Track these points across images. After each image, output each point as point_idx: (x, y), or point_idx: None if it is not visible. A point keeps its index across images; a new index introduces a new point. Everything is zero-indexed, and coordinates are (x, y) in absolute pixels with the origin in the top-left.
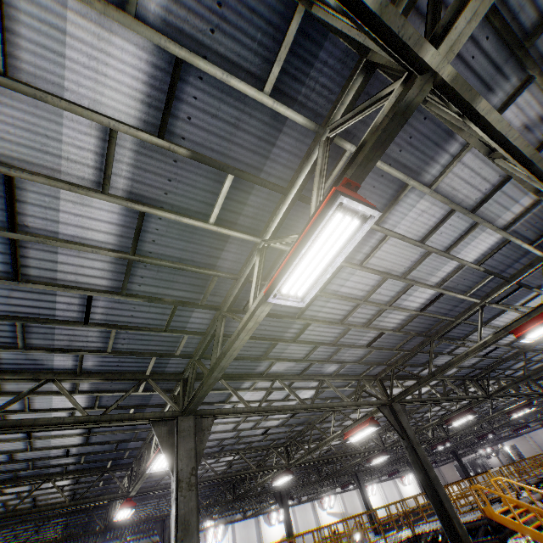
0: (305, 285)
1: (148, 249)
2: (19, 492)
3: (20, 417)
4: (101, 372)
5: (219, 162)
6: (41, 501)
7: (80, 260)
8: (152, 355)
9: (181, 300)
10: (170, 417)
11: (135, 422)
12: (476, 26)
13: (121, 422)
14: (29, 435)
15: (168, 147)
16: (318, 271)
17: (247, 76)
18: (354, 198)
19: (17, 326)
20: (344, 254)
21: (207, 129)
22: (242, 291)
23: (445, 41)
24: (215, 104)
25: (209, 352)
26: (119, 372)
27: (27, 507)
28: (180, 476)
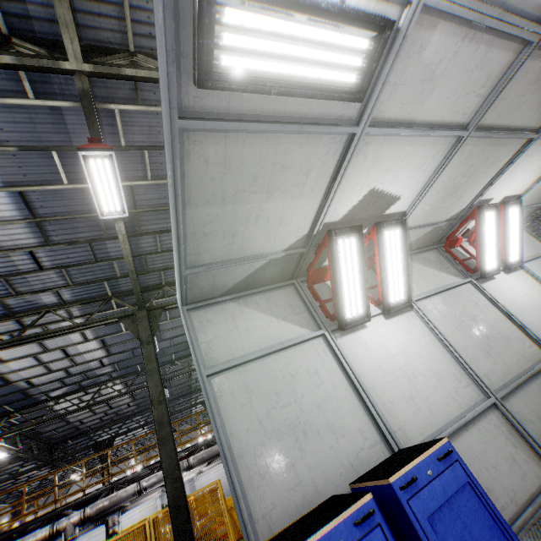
0: (116, 203)
1: (43, 213)
2: (92, 399)
3: (52, 342)
4: (79, 301)
5: (40, 147)
6: (114, 405)
7: (9, 231)
8: (102, 280)
9: (91, 239)
10: (131, 314)
11: (108, 321)
12: (78, 43)
13: (99, 323)
14: (66, 354)
15: (3, 150)
16: (114, 193)
17: (16, 94)
18: (91, 150)
19: (4, 282)
20: (118, 179)
21: (18, 131)
22: (128, 221)
23: (69, 56)
24: (11, 116)
25: (142, 270)
26: (91, 298)
27: (107, 410)
28: (141, 339)
